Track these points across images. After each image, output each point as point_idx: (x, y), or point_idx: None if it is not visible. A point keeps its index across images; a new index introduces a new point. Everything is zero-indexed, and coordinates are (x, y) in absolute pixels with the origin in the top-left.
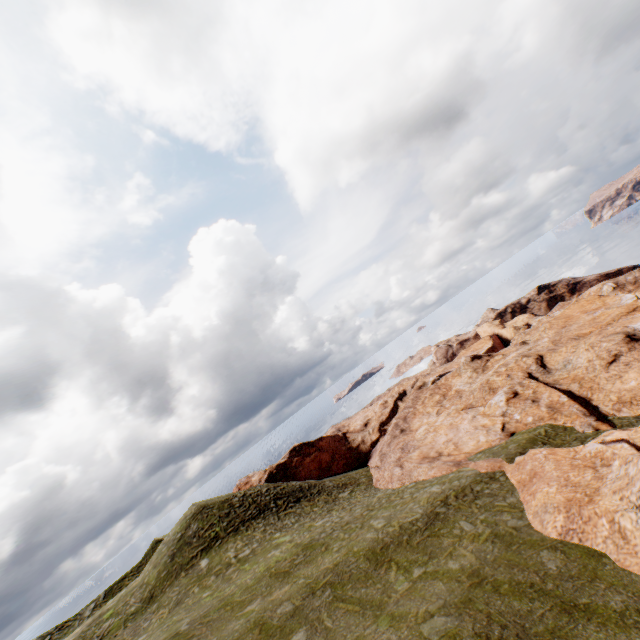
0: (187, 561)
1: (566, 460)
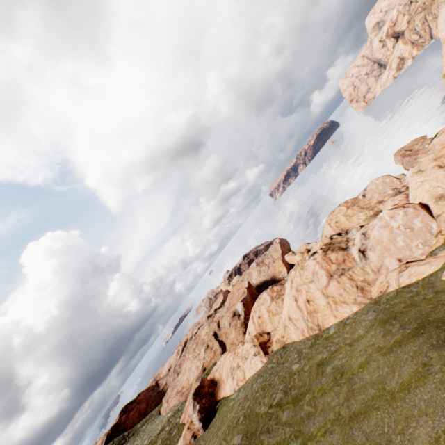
0: None
1: (194, 388)
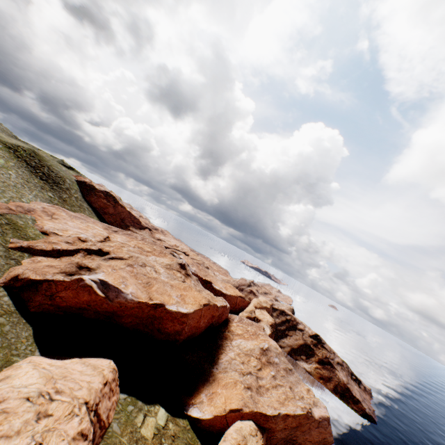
0: (4, 143)
1: None
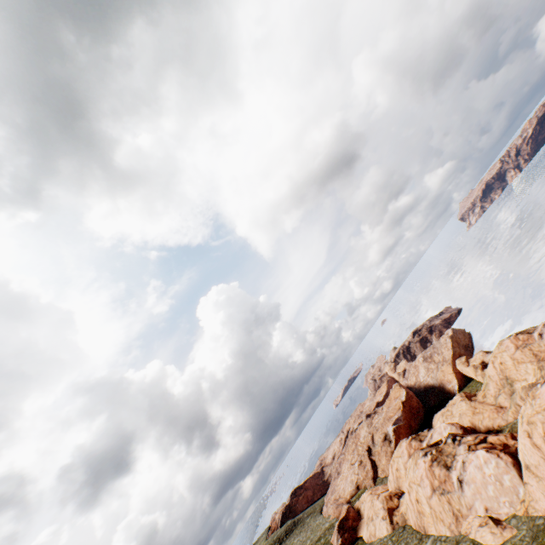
0: None
1: (342, 513)
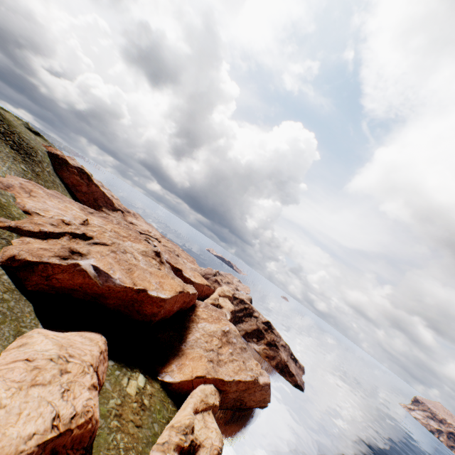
0: None
1: None
